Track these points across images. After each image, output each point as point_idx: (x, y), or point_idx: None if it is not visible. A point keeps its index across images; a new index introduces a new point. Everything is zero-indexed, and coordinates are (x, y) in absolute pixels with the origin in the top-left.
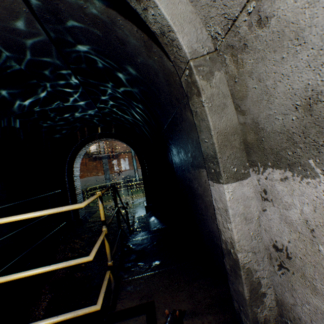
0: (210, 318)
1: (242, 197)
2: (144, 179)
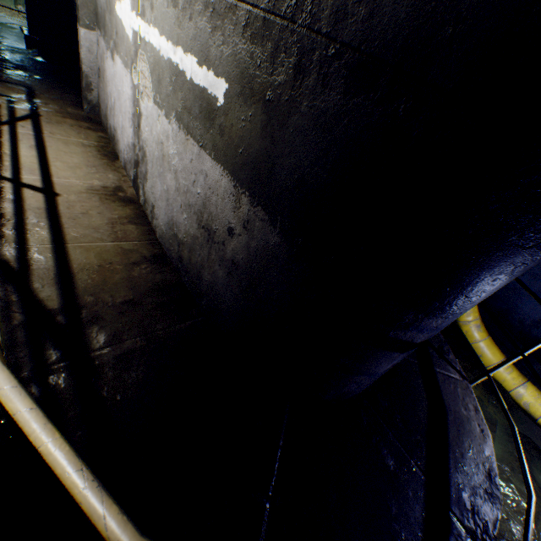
0: (70, 103)
1: (91, 40)
2: None
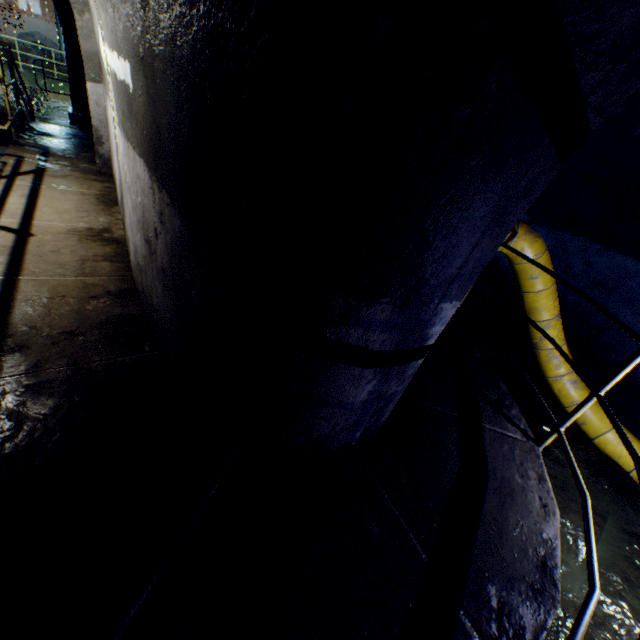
0: (85, 160)
1: (98, 93)
2: (70, 63)
